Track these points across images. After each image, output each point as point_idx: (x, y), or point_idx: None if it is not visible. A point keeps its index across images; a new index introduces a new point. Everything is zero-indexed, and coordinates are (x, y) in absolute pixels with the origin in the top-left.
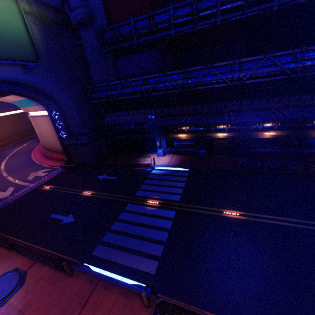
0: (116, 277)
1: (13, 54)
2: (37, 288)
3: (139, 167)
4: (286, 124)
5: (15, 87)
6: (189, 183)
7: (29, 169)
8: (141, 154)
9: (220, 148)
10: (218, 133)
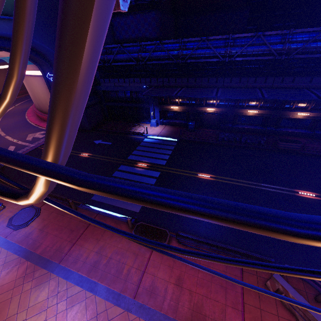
0: (110, 213)
1: (5, 8)
2: (50, 217)
3: (132, 135)
4: (268, 104)
5: (8, 43)
6: (175, 151)
7: (26, 130)
8: (135, 123)
9: (209, 122)
10: (207, 107)
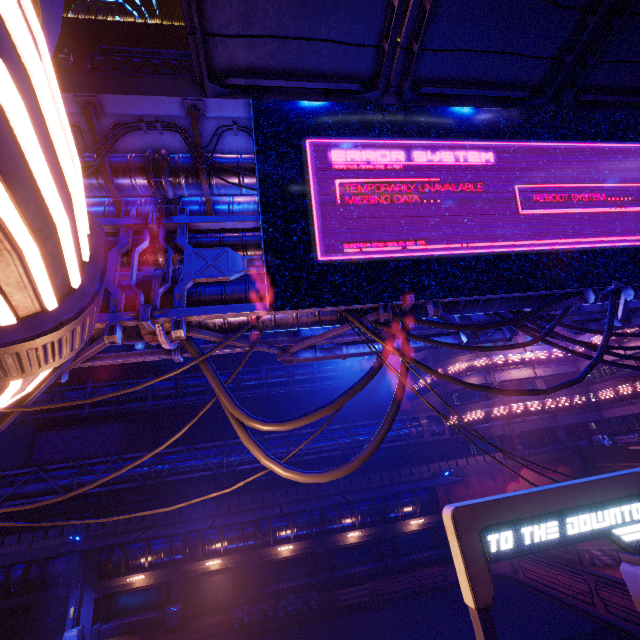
0: None
1: None
2: None
3: None
4: (304, 529)
5: None
6: None
7: None
8: None
9: (215, 597)
10: (207, 559)
